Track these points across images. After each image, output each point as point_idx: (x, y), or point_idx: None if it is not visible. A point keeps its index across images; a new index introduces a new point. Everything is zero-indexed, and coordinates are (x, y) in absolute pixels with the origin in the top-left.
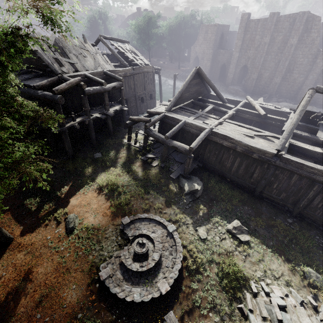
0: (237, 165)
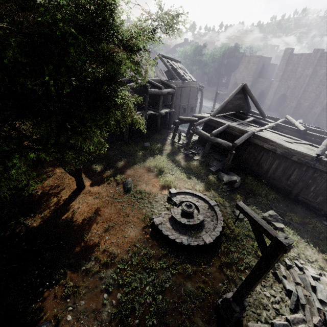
0: (275, 167)
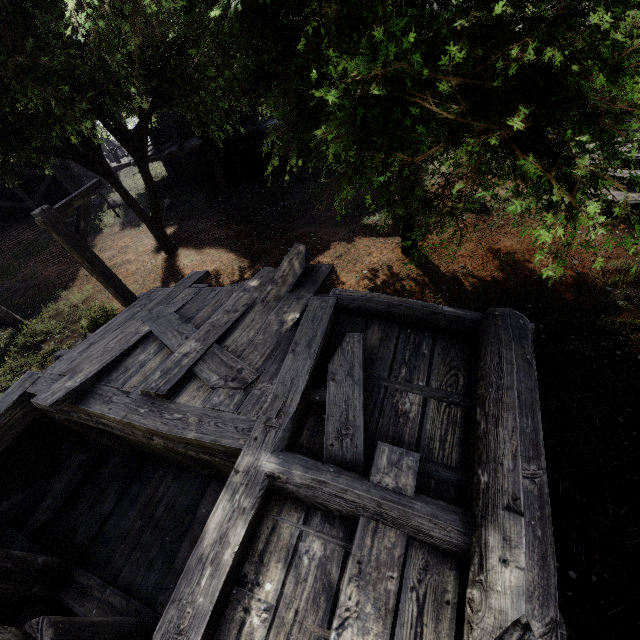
0: None
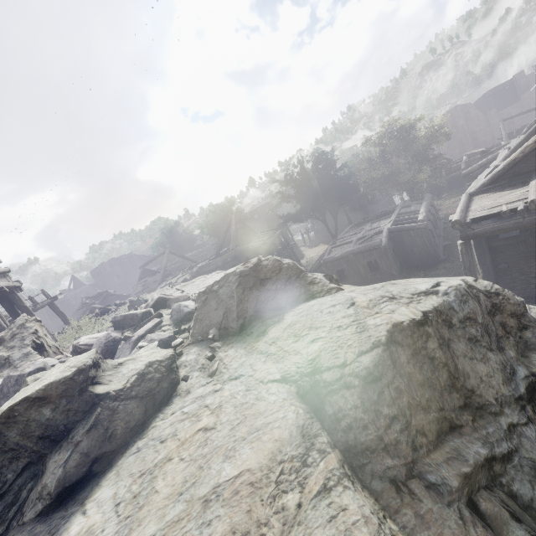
0: None
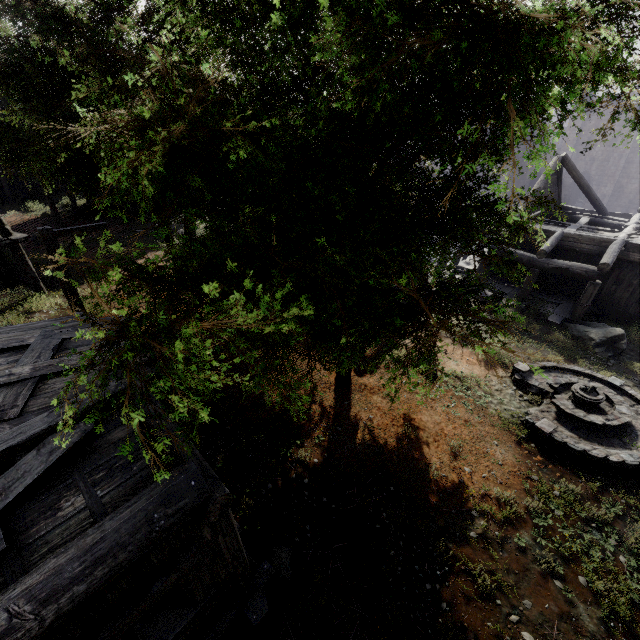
0: None
